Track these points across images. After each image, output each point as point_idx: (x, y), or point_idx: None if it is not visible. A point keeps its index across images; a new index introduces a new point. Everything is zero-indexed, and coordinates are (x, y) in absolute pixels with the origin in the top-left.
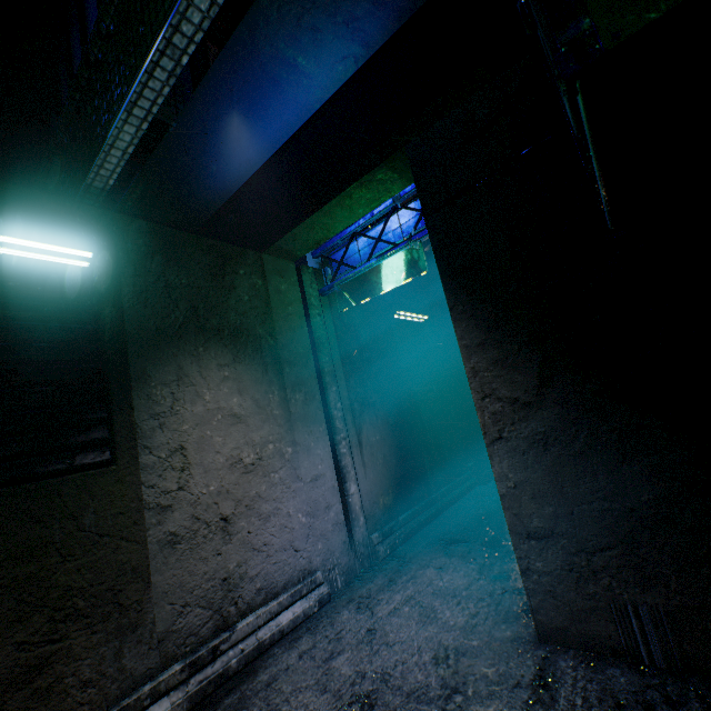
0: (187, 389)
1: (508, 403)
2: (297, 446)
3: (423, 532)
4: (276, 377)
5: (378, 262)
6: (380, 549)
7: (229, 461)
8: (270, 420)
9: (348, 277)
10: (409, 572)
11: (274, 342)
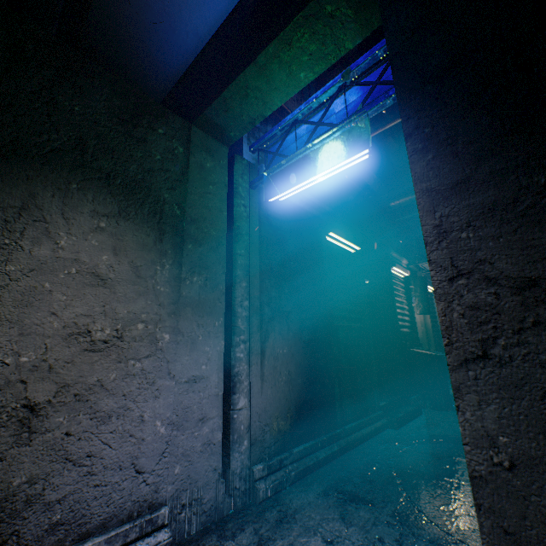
0: (32, 223)
1: (510, 289)
2: (178, 334)
3: (319, 473)
4: (172, 249)
5: (314, 145)
6: (260, 487)
7: (68, 329)
8: (149, 295)
9: (279, 164)
10: (287, 536)
11: (181, 213)
